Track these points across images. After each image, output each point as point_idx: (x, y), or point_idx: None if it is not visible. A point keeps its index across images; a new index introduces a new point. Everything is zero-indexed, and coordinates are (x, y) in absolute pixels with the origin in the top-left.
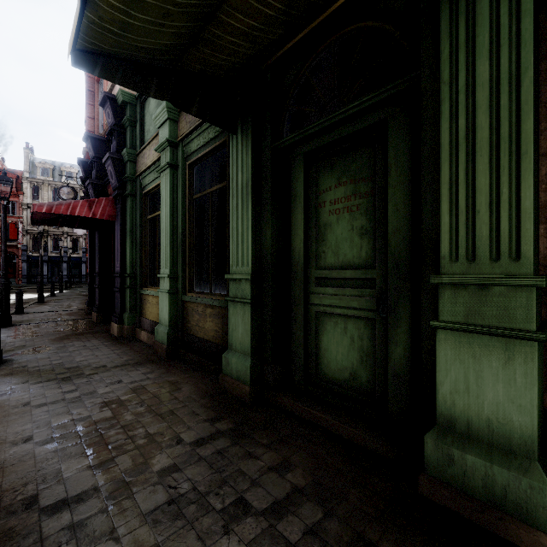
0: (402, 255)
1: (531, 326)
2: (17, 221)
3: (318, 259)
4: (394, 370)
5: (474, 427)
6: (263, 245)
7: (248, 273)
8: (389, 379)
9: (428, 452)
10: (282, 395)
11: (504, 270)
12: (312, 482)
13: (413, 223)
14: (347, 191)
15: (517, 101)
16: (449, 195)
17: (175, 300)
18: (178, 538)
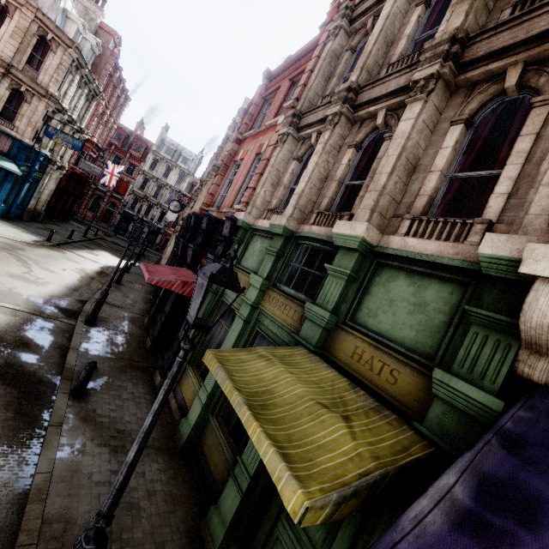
0: None
1: None
2: (130, 181)
3: None
4: None
5: None
6: None
7: (250, 473)
8: None
9: None
10: None
11: None
12: None
13: None
14: None
15: None
16: None
17: (204, 412)
18: None
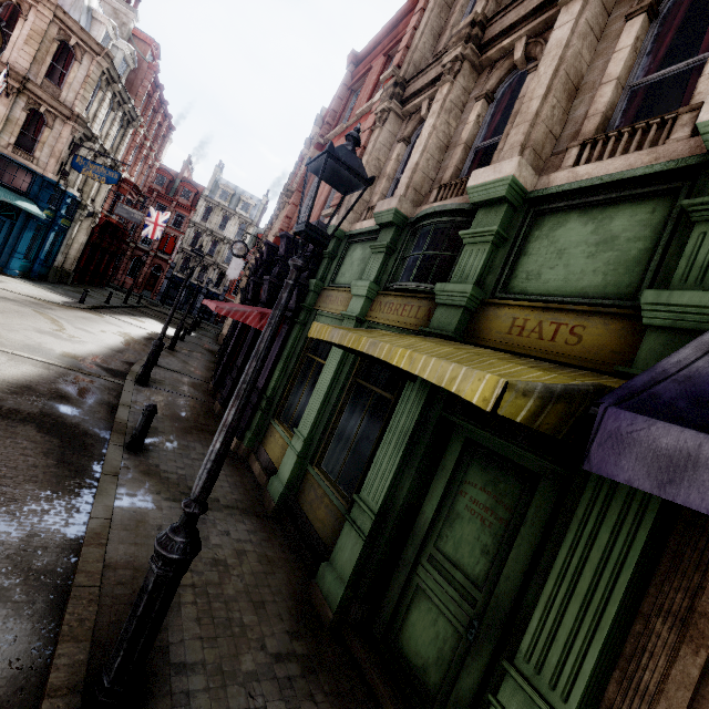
0: (505, 603)
1: None
2: (178, 236)
3: (440, 538)
4: (458, 695)
5: None
6: (398, 492)
7: (374, 510)
8: (450, 699)
9: None
10: (357, 640)
11: (554, 701)
12: None
13: (525, 581)
14: (488, 501)
15: (613, 584)
16: (544, 606)
17: (300, 464)
18: None
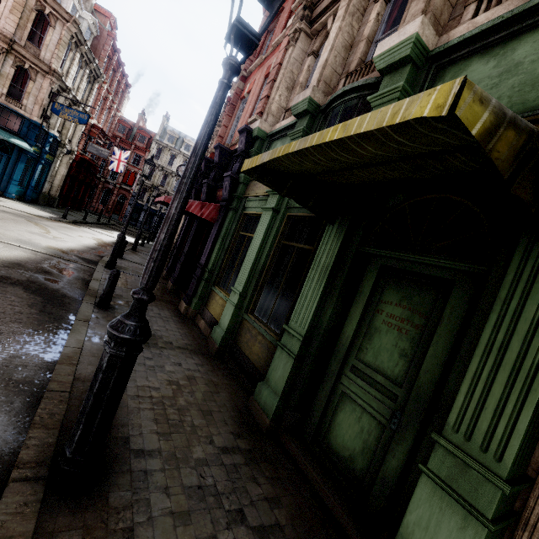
0: (425, 392)
1: (488, 514)
2: (137, 172)
3: (360, 351)
4: (384, 475)
5: None
6: (321, 318)
7: (301, 334)
8: (377, 479)
9: None
10: (291, 440)
11: (486, 462)
12: (290, 525)
13: (444, 372)
14: (403, 313)
15: None
16: (470, 381)
17: (237, 313)
18: (200, 514)
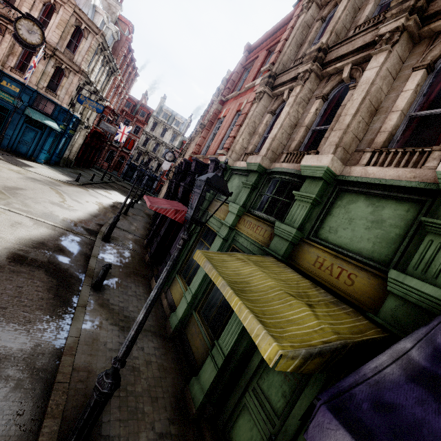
0: (290, 431)
1: None
2: (136, 139)
3: (260, 378)
4: None
5: None
6: (240, 345)
7: (225, 353)
8: None
9: None
10: (207, 429)
11: None
12: None
13: (303, 421)
14: None
15: None
16: None
17: (189, 309)
18: None
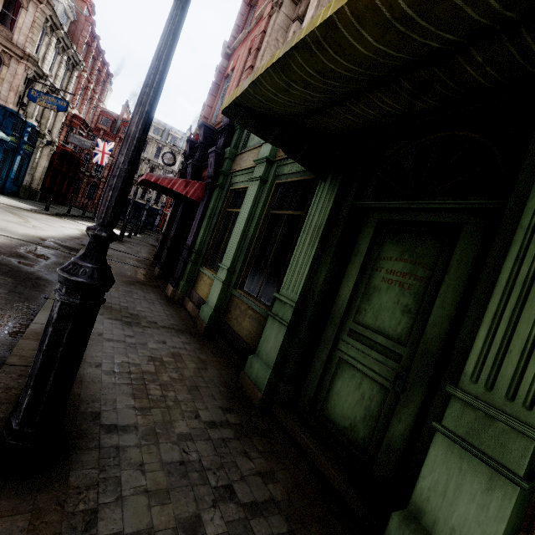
0: (434, 348)
1: (520, 471)
2: None
3: (358, 313)
4: (389, 441)
5: (438, 528)
6: (315, 282)
7: (294, 300)
8: (382, 447)
9: (391, 527)
10: (286, 413)
11: (514, 412)
12: (287, 500)
13: (454, 324)
14: (405, 268)
15: None
16: (489, 324)
17: (226, 290)
18: (181, 492)
